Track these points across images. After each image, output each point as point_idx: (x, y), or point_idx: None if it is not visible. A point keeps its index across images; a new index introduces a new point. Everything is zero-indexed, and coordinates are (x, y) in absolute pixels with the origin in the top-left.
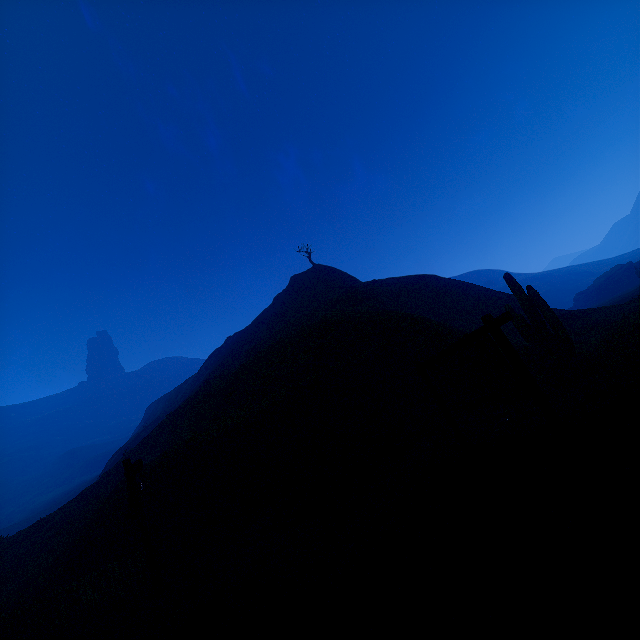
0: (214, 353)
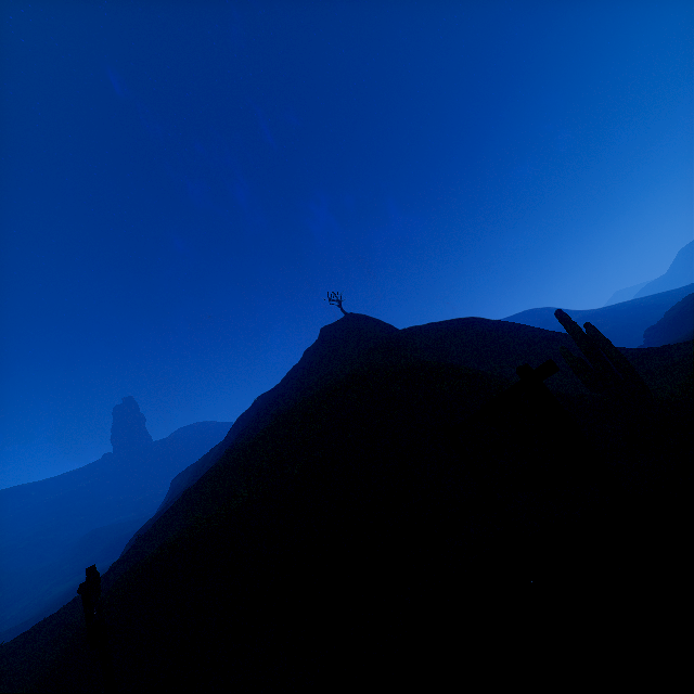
0: (242, 417)
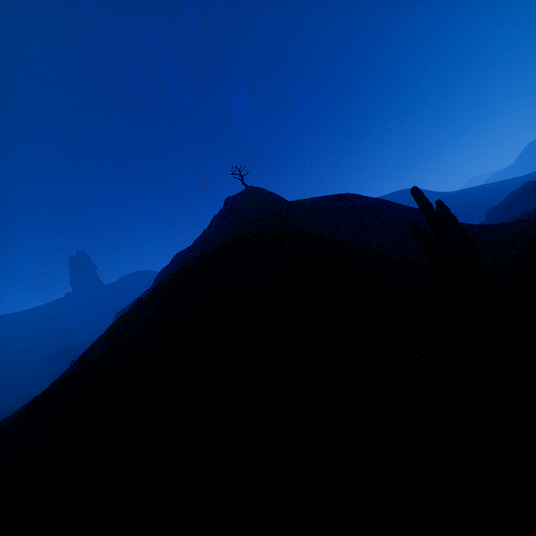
0: (164, 269)
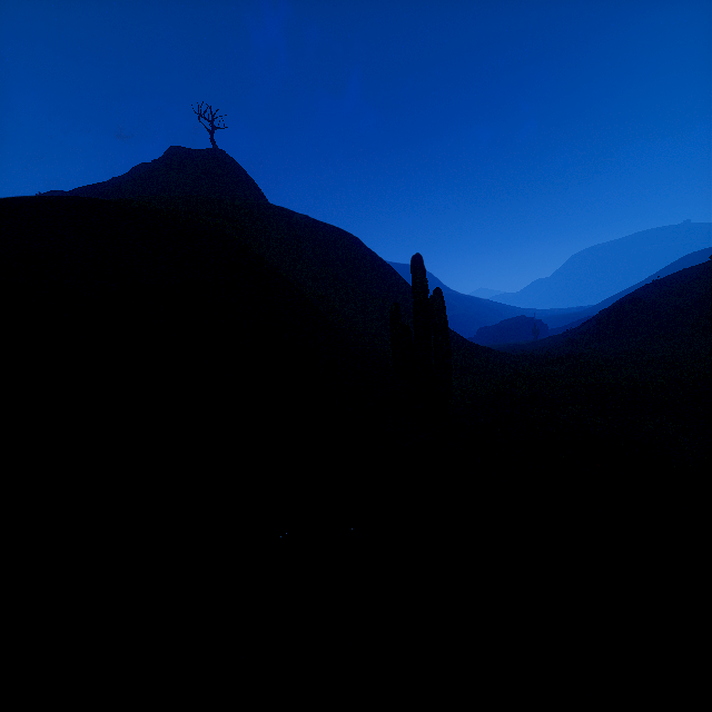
0: None
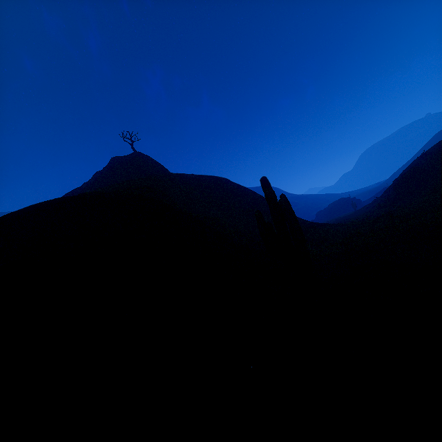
0: None
